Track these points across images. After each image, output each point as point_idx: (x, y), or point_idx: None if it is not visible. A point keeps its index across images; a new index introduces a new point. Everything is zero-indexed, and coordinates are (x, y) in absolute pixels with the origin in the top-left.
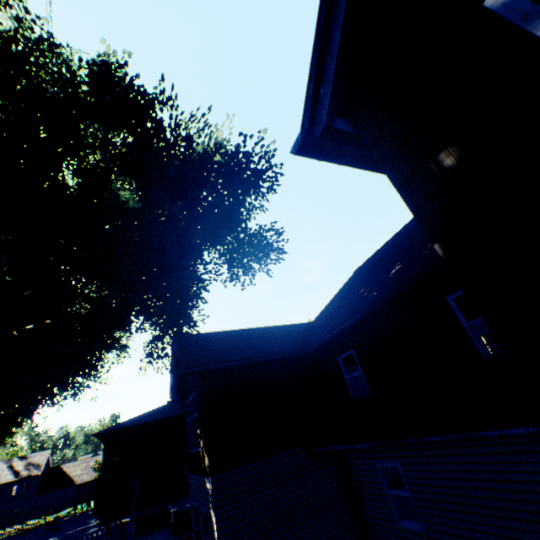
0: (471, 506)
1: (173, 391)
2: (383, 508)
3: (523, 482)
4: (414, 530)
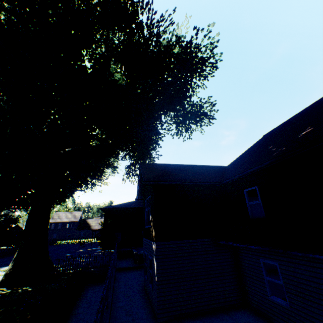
0: None
1: (138, 194)
2: (259, 285)
3: None
4: (281, 304)
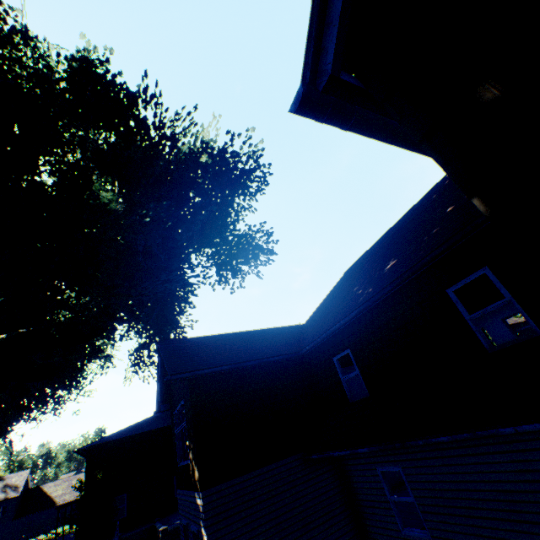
0: (480, 510)
1: (160, 401)
2: (385, 516)
3: (536, 481)
4: (419, 538)
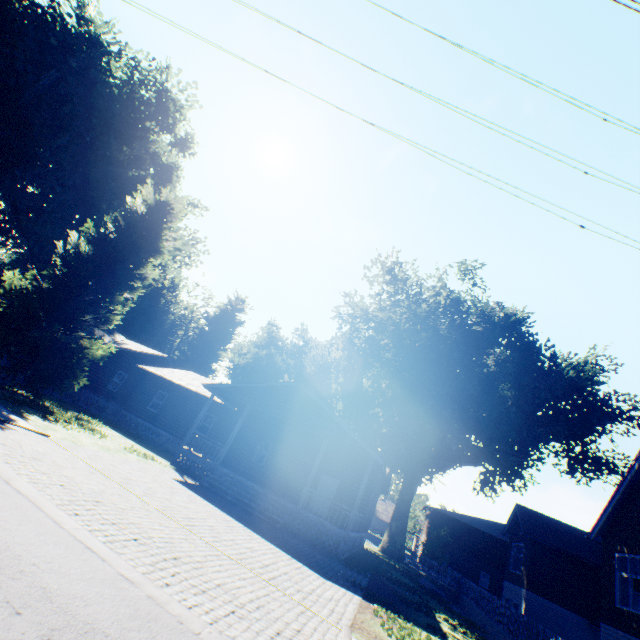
0: None
1: (505, 530)
2: None
3: None
4: None
